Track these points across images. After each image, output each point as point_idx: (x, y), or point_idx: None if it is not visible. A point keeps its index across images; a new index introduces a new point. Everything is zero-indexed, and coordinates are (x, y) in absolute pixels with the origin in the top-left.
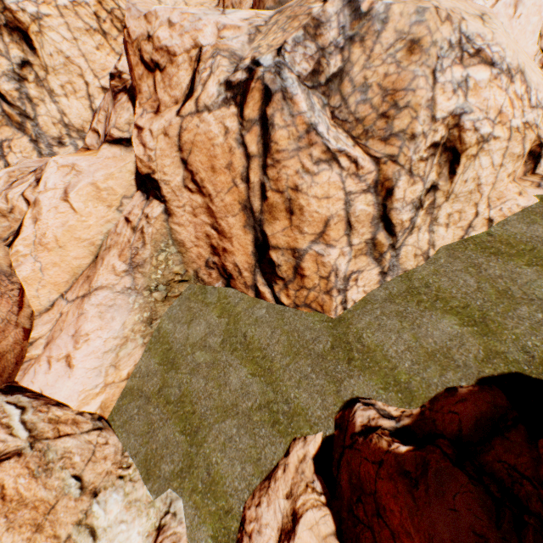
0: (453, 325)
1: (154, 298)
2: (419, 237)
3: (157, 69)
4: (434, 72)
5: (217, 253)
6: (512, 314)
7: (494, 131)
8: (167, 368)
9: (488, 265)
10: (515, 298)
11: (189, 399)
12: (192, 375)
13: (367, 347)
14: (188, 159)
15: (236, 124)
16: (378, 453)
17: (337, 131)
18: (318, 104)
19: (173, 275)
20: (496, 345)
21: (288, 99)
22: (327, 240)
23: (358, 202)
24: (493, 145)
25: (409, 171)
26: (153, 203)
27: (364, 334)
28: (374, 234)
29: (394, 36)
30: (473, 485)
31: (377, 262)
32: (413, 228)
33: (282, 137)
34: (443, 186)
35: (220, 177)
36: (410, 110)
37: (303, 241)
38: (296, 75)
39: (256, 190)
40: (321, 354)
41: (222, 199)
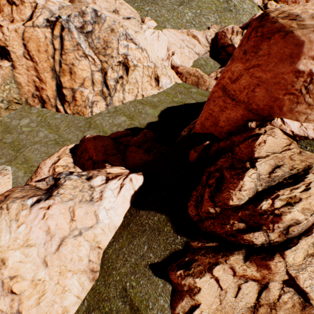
0: (124, 118)
1: (0, 106)
2: (120, 95)
3: (14, 4)
4: (118, 40)
5: (39, 90)
6: (140, 116)
7: (138, 64)
8: (6, 134)
9: (139, 106)
10: (142, 113)
11: (17, 141)
12: (20, 135)
13: (97, 124)
14: (27, 45)
15: (50, 36)
16: (89, 138)
17: (90, 50)
18: (83, 39)
19: (13, 98)
20: (133, 122)
21: (70, 32)
22: (85, 86)
23: (96, 75)
24: (139, 69)
25: (112, 68)
26: (5, 61)
27: (97, 121)
28: (102, 88)
29: (107, 26)
30: (112, 140)
31: (104, 100)
32: (116, 90)
33: (68, 44)
34: (125, 78)
35: (42, 55)
36: (111, 49)
37: (76, 85)
38: (74, 26)
39: (58, 63)
40: (80, 126)
41: (42, 65)
